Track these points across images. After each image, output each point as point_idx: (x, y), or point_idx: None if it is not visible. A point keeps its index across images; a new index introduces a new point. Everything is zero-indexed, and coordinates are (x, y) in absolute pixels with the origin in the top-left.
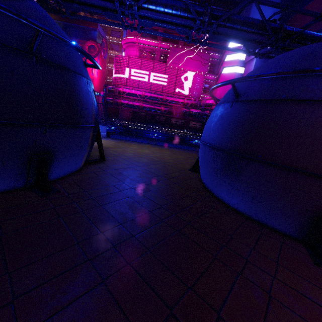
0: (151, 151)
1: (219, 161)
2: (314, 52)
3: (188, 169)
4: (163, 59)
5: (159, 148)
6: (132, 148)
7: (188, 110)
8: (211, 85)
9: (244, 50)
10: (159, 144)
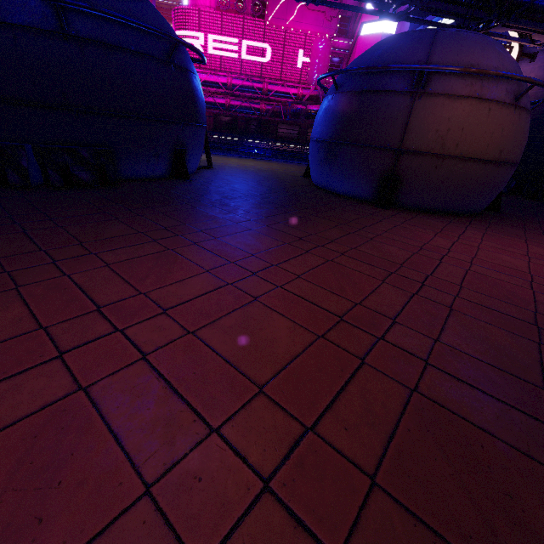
0: (256, 164)
1: (322, 152)
2: (394, 45)
3: (300, 176)
4: (259, 11)
5: (266, 162)
6: (232, 161)
7: (305, 108)
8: (342, 59)
9: (374, 10)
10: (265, 159)
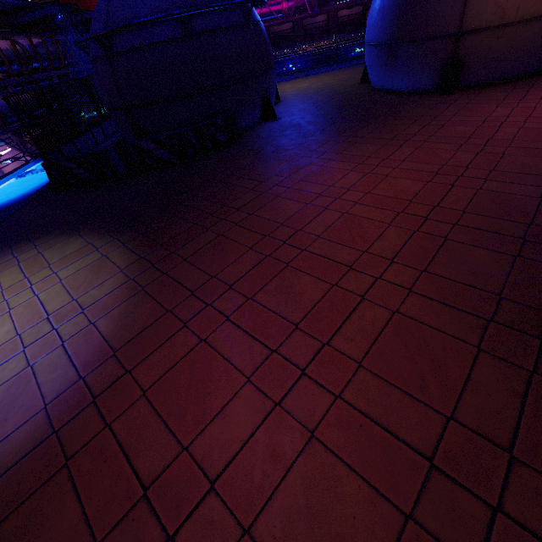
0: (309, 83)
1: (382, 55)
2: None
3: (357, 83)
4: None
5: (315, 78)
6: (287, 88)
7: None
8: None
9: None
10: (311, 74)
